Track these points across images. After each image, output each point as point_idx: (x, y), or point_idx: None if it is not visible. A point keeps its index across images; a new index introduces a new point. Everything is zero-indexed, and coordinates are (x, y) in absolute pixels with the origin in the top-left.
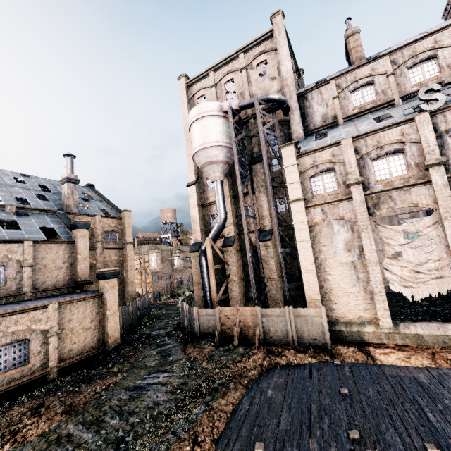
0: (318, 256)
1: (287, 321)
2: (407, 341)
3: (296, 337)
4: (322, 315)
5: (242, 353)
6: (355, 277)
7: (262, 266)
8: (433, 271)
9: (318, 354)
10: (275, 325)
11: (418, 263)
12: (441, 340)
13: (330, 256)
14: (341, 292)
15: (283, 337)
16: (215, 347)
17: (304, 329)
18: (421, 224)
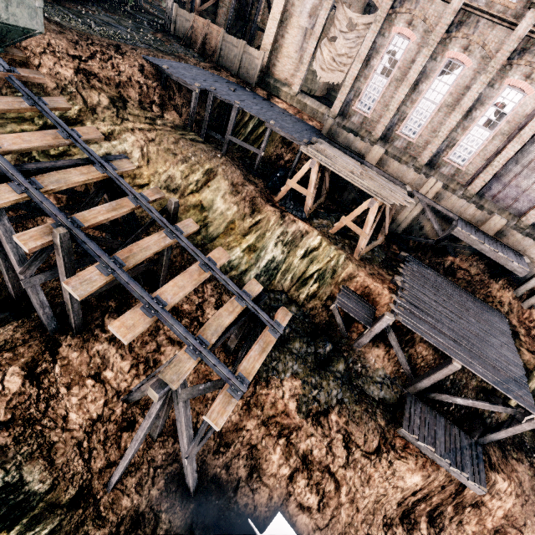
0: (289, 9)
1: (238, 53)
2: (298, 106)
3: (238, 68)
4: (260, 59)
5: (195, 56)
6: (301, 45)
7: (252, 0)
8: (342, 65)
9: (242, 83)
10: (229, 53)
11: (339, 54)
12: (313, 112)
13: (296, 15)
14: (286, 54)
15: (231, 65)
16: (179, 45)
17: (246, 65)
18: (362, 19)
